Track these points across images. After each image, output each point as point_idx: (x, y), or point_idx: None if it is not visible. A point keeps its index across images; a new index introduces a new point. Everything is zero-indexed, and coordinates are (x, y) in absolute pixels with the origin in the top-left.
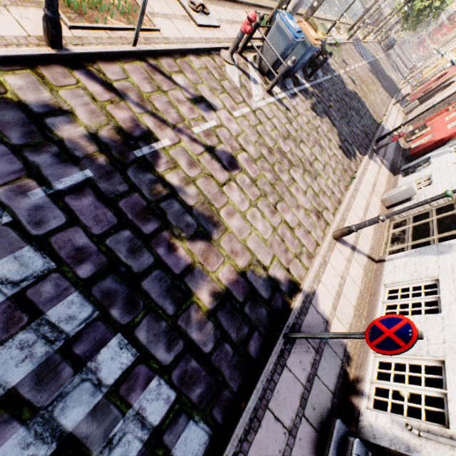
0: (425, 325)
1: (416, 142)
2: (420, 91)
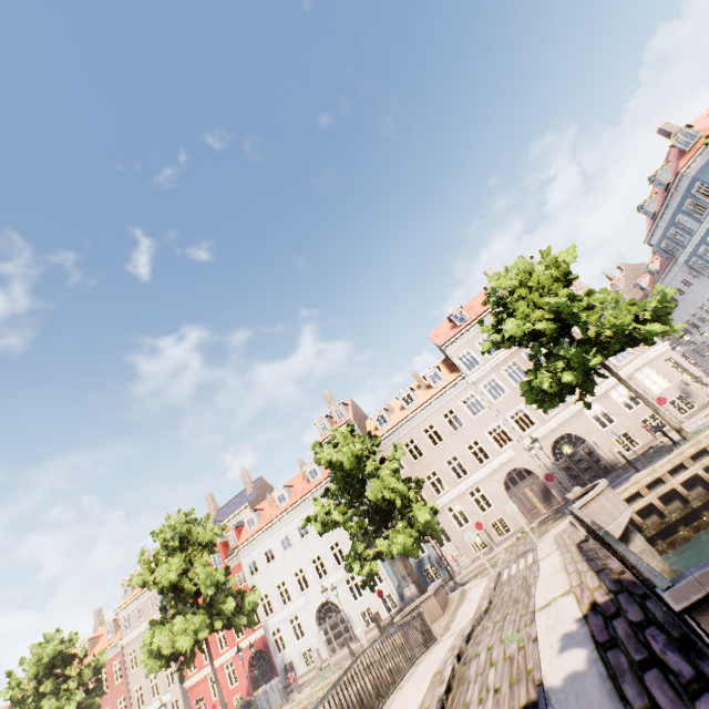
0: (374, 607)
1: None
2: None
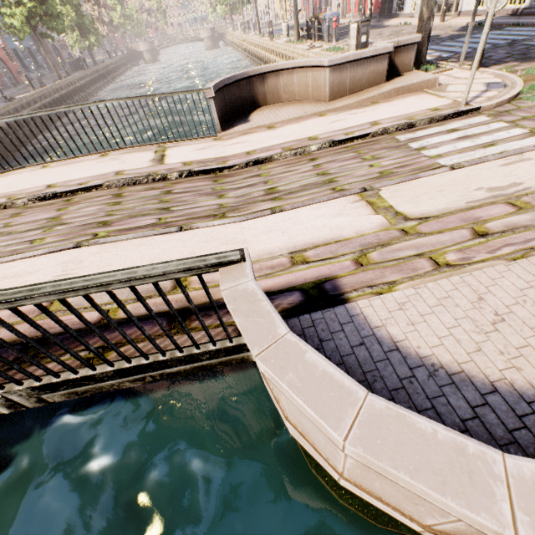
0: None
1: (367, 10)
2: (308, 10)
